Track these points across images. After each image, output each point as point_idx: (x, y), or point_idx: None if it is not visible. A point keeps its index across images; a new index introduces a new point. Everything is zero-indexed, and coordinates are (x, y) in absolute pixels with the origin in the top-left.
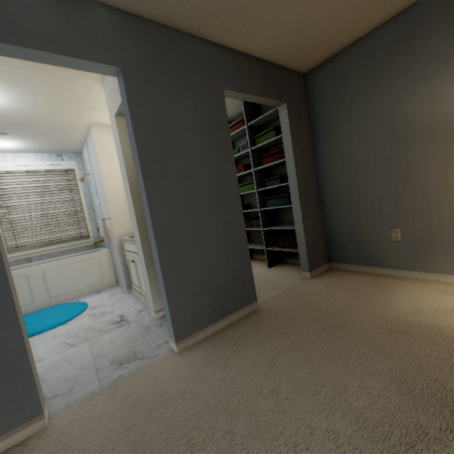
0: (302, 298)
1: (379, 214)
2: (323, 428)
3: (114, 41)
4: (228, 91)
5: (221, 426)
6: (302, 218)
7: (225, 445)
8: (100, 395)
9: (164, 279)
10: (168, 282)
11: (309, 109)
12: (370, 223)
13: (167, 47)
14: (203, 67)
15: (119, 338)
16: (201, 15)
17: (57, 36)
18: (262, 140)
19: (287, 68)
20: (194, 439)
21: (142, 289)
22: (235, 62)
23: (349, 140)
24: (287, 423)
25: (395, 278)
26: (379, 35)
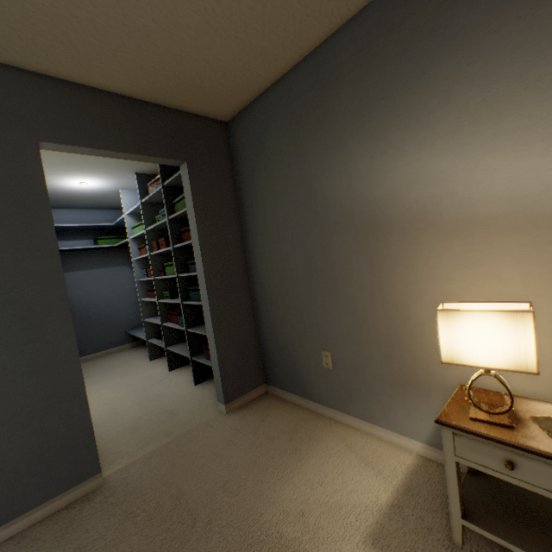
0: (181, 462)
1: (310, 327)
2: None
3: None
4: (52, 143)
5: None
6: (214, 326)
7: None
8: None
9: None
10: None
11: (234, 171)
12: (302, 337)
13: None
14: None
15: None
16: None
17: None
18: (180, 208)
19: (192, 113)
20: None
21: None
22: (73, 100)
23: (274, 219)
24: None
25: (327, 422)
26: (293, 80)
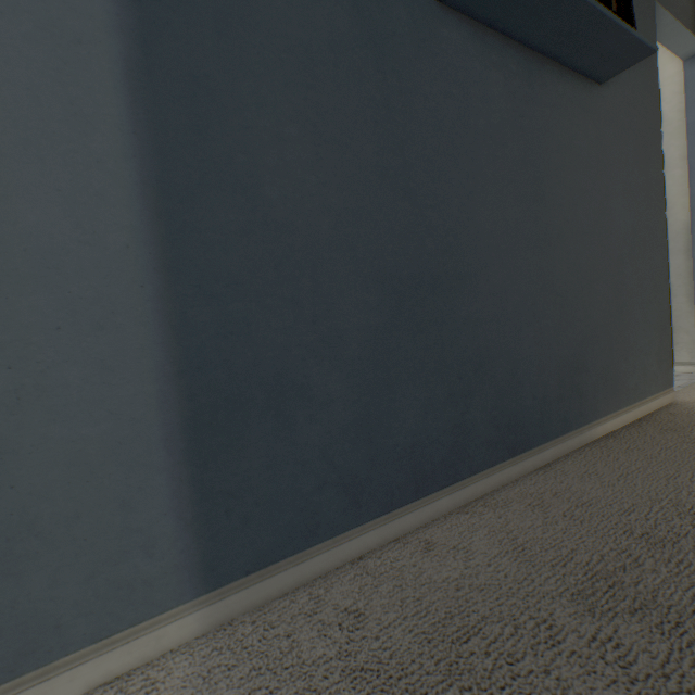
0: None
1: None
2: None
3: None
4: None
5: None
6: None
7: None
8: (689, 391)
9: None
10: None
11: None
12: None
13: None
14: None
15: None
16: None
17: (686, 11)
18: None
19: None
20: None
21: None
22: None
23: None
24: None
25: None
26: None
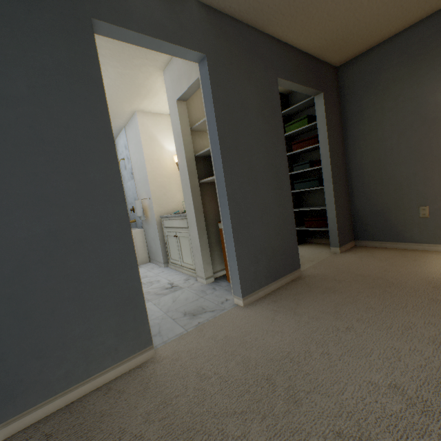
0: (340, 267)
1: (408, 194)
2: (406, 348)
3: (201, 31)
4: (280, 79)
5: (315, 350)
6: (334, 197)
7: (326, 361)
8: (189, 335)
9: (234, 240)
10: (237, 244)
11: (340, 99)
12: (398, 202)
13: (238, 39)
14: (263, 57)
15: (179, 298)
16: (269, 11)
17: (164, 26)
18: (292, 128)
19: (324, 61)
20: (296, 358)
21: (184, 261)
22: (286, 54)
23: (380, 127)
24: (373, 346)
25: (422, 251)
26: (414, 32)
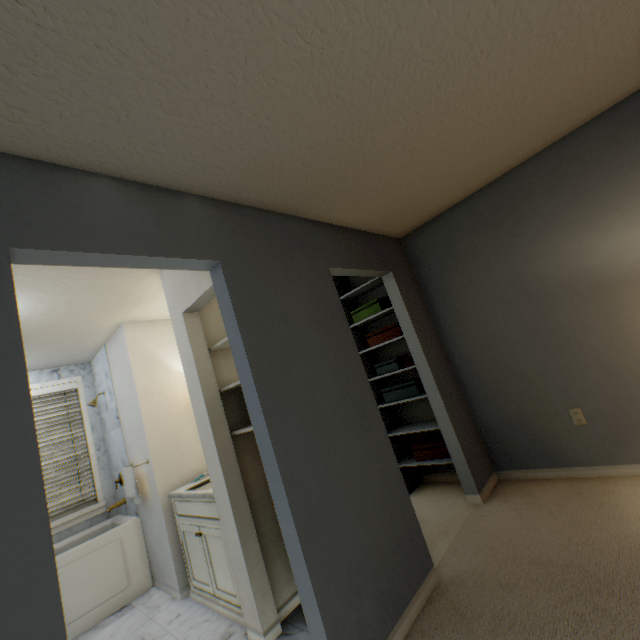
0: (496, 543)
1: (545, 392)
2: None
3: (210, 232)
4: (333, 268)
5: None
6: (447, 412)
7: None
8: None
9: (308, 566)
10: (315, 571)
11: (415, 275)
12: (537, 404)
13: (265, 231)
14: (304, 247)
15: None
16: (302, 196)
17: (148, 235)
18: (362, 316)
19: (383, 235)
20: None
21: (220, 586)
22: (334, 236)
23: (476, 305)
24: None
25: (600, 479)
26: (478, 199)
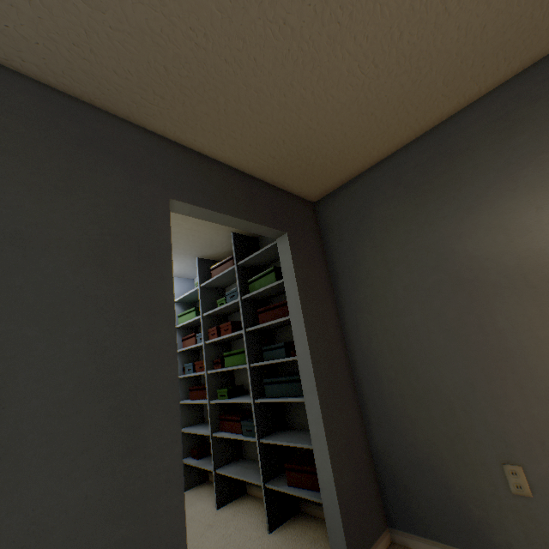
0: None
1: (470, 427)
2: None
3: None
4: (180, 202)
5: None
6: (325, 430)
7: None
8: None
9: None
10: None
11: (324, 245)
12: (456, 444)
13: (54, 118)
14: (131, 161)
15: None
16: (125, 83)
17: None
18: (257, 286)
19: (288, 192)
20: None
21: None
22: (201, 167)
23: (388, 289)
24: None
25: None
26: (405, 156)
